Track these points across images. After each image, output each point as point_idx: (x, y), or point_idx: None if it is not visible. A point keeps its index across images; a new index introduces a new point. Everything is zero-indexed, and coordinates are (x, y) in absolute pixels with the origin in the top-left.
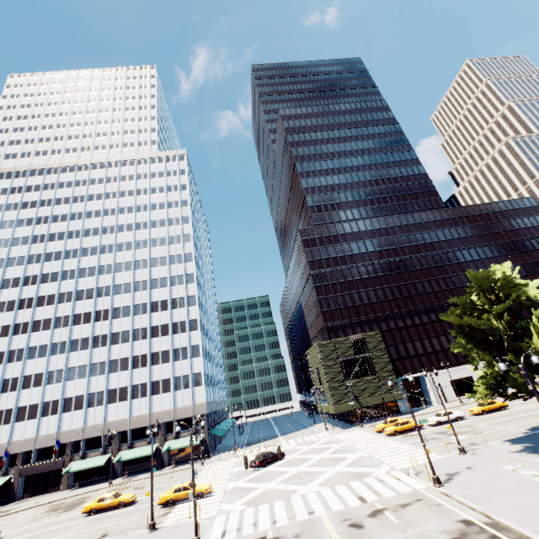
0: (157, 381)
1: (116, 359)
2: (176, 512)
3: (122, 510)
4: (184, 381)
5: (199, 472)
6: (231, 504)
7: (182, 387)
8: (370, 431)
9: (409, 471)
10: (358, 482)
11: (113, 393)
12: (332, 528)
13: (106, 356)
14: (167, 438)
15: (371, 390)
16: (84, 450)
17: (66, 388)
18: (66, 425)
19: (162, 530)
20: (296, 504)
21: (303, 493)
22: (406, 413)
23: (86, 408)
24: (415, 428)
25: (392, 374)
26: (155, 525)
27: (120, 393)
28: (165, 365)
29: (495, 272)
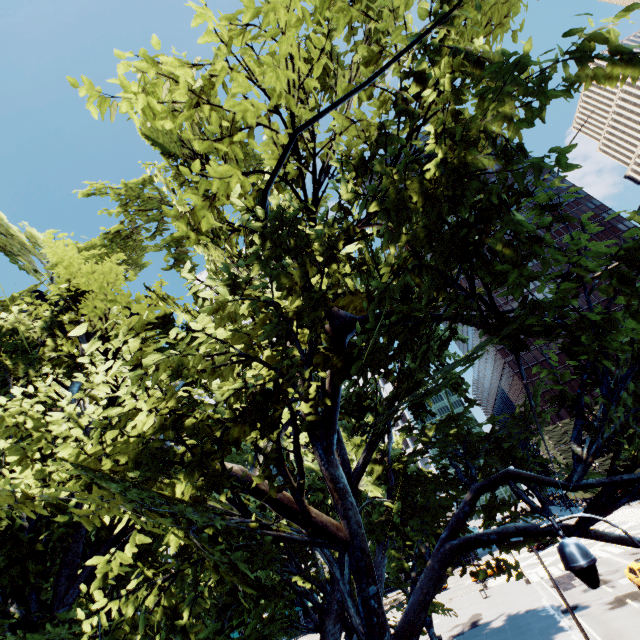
0: None
1: None
2: (492, 582)
3: (444, 592)
4: None
5: None
6: (532, 569)
7: None
8: (638, 507)
9: None
10: None
11: None
12: (618, 558)
13: None
14: None
15: None
16: None
17: None
18: None
19: (492, 587)
20: None
21: None
22: None
23: None
24: None
25: None
26: (486, 585)
27: None
28: None
29: None
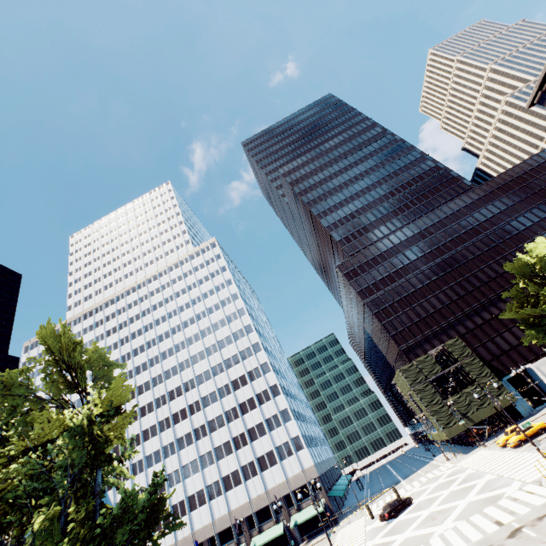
0: (261, 457)
1: (219, 445)
2: None
3: None
4: (286, 449)
5: (333, 540)
6: None
7: (286, 456)
8: (494, 448)
9: (541, 481)
10: (491, 507)
11: (227, 480)
12: None
13: (210, 445)
14: (290, 513)
15: (477, 402)
16: (220, 545)
17: (186, 487)
18: (197, 523)
19: None
20: (436, 545)
21: (440, 533)
22: (529, 415)
23: (208, 501)
24: (541, 431)
25: (493, 377)
26: None
27: (233, 478)
28: (263, 437)
29: (536, 252)
